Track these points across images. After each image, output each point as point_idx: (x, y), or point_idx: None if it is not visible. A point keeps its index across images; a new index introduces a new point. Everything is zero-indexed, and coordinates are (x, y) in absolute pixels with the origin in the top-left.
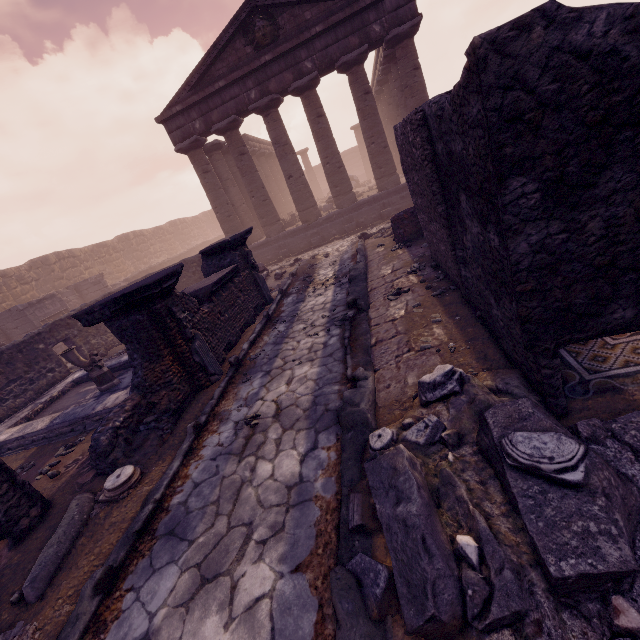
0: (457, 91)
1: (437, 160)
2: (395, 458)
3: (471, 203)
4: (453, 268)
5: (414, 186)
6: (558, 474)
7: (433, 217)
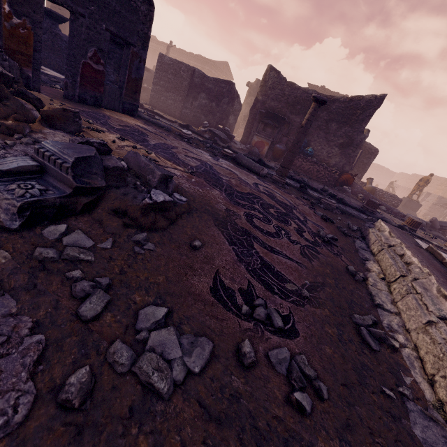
0: (219, 80)
1: (192, 81)
2: (213, 129)
3: (207, 96)
4: (174, 109)
5: (164, 77)
6: (229, 131)
7: (172, 91)
